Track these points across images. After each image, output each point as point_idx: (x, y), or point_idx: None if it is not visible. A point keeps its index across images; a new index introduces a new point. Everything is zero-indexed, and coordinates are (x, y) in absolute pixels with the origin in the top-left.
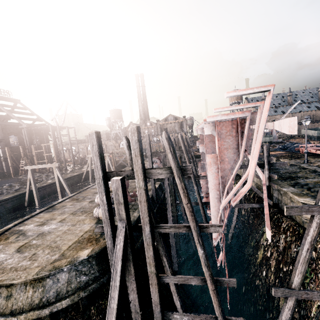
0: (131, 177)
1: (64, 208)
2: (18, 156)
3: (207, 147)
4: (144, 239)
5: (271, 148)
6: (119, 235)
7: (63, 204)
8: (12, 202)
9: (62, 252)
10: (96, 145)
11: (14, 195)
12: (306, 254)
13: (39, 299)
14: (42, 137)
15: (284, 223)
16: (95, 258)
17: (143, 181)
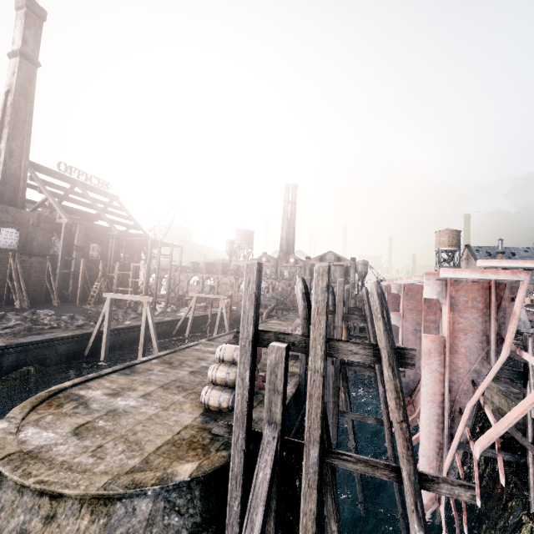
0: (299, 348)
1: (150, 374)
2: (94, 274)
3: (405, 318)
4: (303, 471)
5: (519, 343)
6: (264, 452)
7: (148, 366)
8: (69, 345)
9: (146, 455)
10: (254, 283)
11: (75, 334)
12: None
13: None
14: (132, 253)
15: None
16: (201, 484)
17: (323, 360)
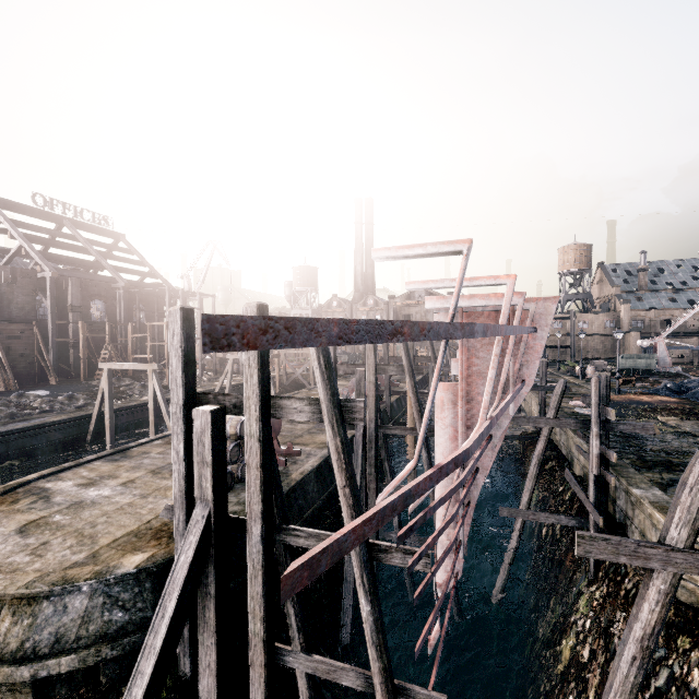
0: (241, 411)
1: (144, 458)
2: (101, 341)
3: None
4: (248, 552)
5: (647, 385)
6: (190, 533)
7: (146, 448)
8: (64, 431)
9: (96, 549)
10: (179, 335)
11: (69, 417)
12: (628, 671)
13: (19, 641)
14: (151, 309)
15: (630, 579)
16: (154, 575)
17: (259, 423)
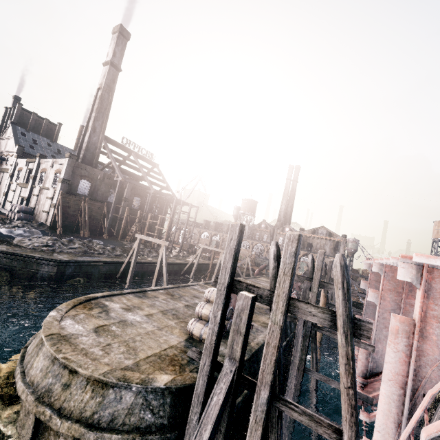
0: (265, 301)
1: (156, 300)
2: (133, 220)
3: (383, 297)
4: (253, 408)
5: None
6: (221, 381)
7: (156, 294)
8: (108, 268)
9: (138, 360)
10: (235, 240)
11: (112, 261)
12: None
13: (91, 411)
14: (162, 208)
15: None
16: (172, 394)
17: (283, 315)
